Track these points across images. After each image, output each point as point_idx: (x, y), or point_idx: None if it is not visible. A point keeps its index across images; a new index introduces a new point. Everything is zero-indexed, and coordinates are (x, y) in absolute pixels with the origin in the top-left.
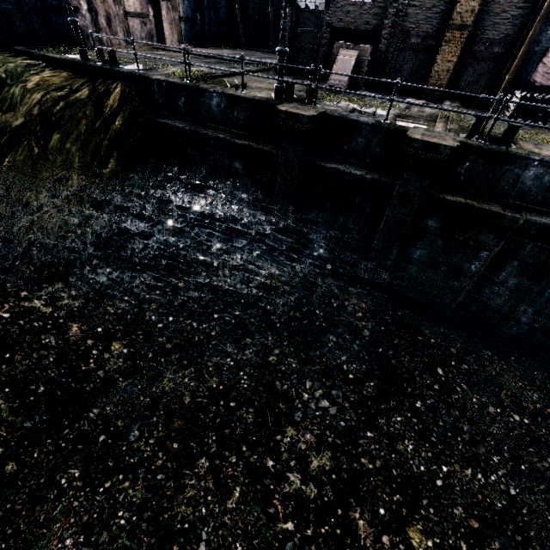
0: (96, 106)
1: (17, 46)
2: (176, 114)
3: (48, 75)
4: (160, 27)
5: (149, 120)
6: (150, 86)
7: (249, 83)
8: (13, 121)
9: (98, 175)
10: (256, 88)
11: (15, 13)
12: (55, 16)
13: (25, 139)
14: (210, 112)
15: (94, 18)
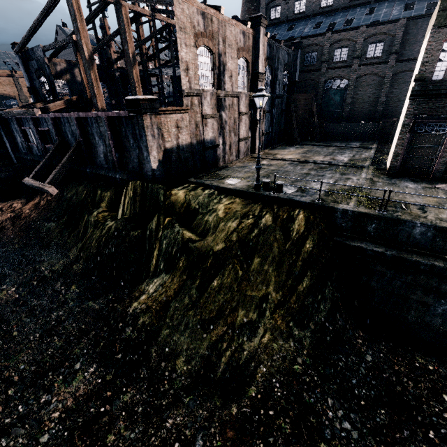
0: (283, 231)
1: (190, 178)
2: (362, 236)
3: (227, 202)
4: (252, 143)
5: (336, 242)
6: (332, 213)
7: (405, 198)
8: (214, 245)
9: (293, 293)
10: (428, 207)
11: (189, 157)
12: (207, 153)
13: (229, 263)
14: (409, 238)
15: (224, 147)
